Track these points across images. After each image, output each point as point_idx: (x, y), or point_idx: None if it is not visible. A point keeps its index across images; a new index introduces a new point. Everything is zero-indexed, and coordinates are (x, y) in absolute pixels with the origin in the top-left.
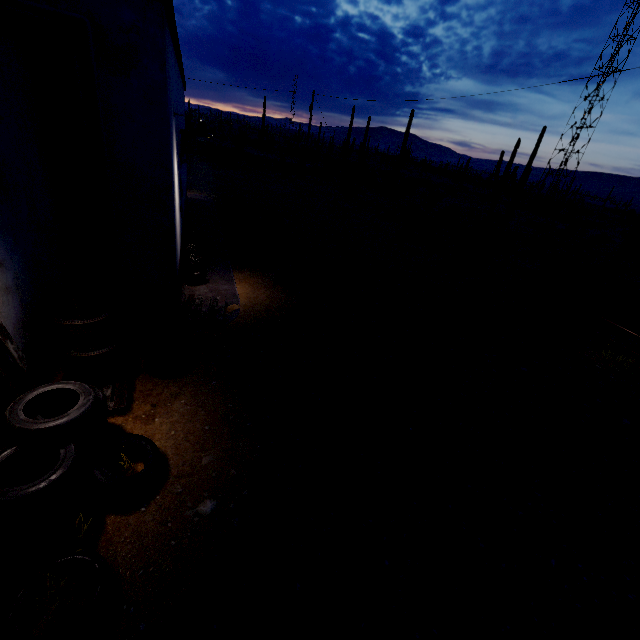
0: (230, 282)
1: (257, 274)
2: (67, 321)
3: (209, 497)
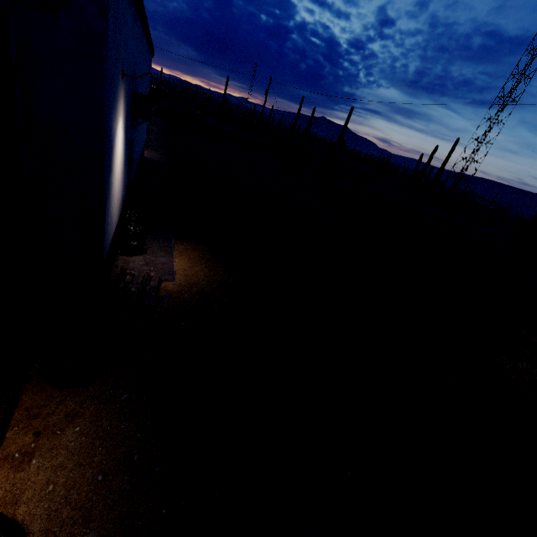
0: (169, 254)
1: (198, 247)
2: None
3: None
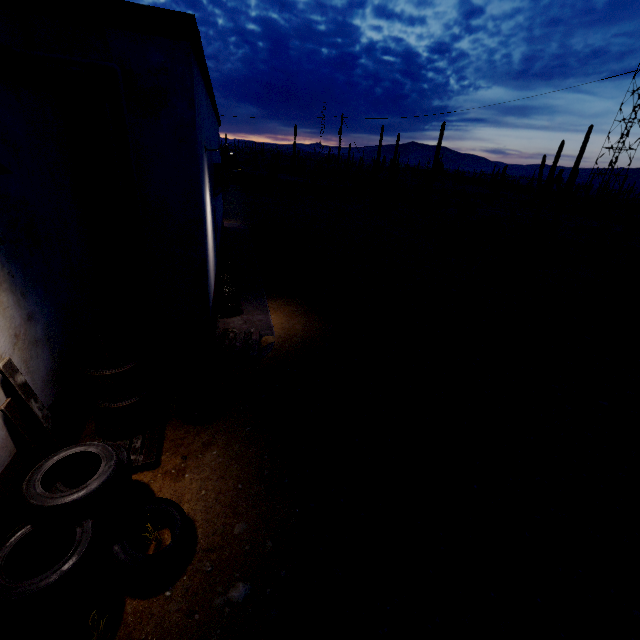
0: (264, 312)
1: (292, 301)
2: (95, 371)
3: (242, 579)
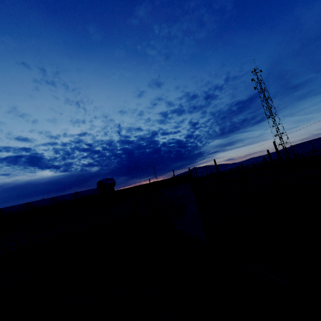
0: None
1: None
2: None
3: None
